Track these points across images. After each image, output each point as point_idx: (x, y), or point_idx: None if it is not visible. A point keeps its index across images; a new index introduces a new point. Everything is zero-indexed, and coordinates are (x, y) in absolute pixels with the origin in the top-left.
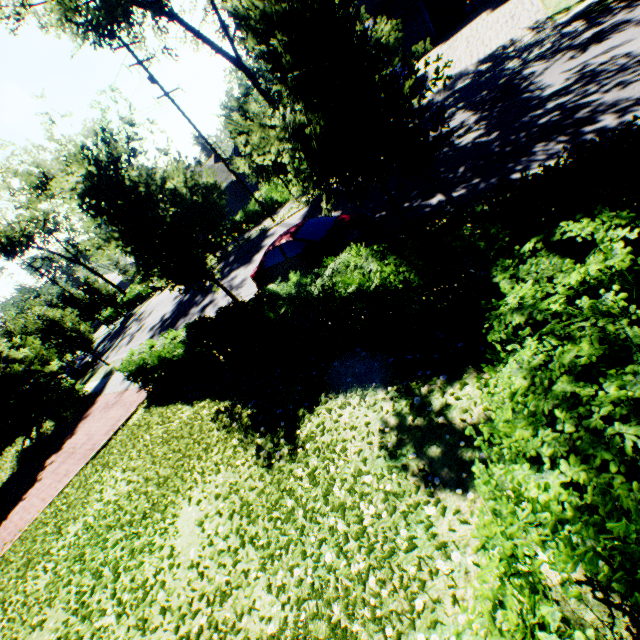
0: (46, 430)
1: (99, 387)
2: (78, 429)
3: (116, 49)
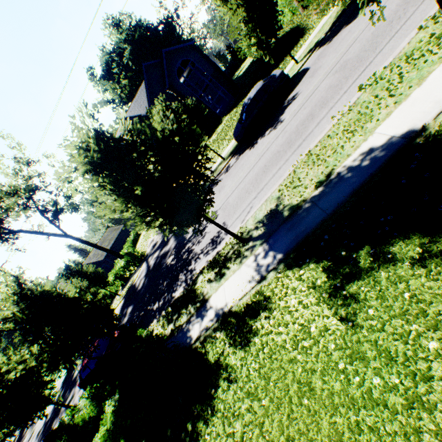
0: None
1: None
2: None
3: None
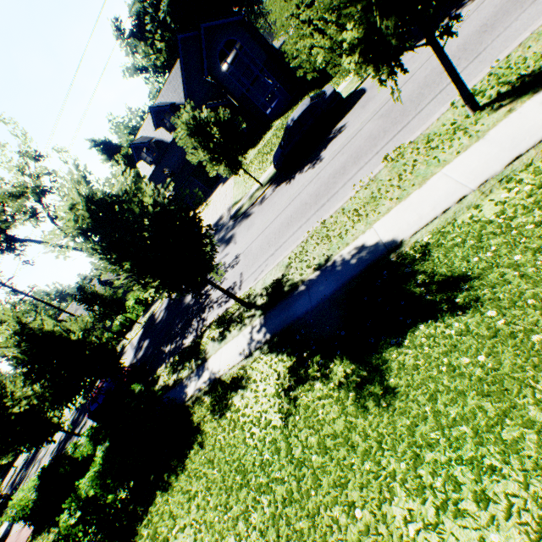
0: None
1: (8, 528)
2: None
3: None
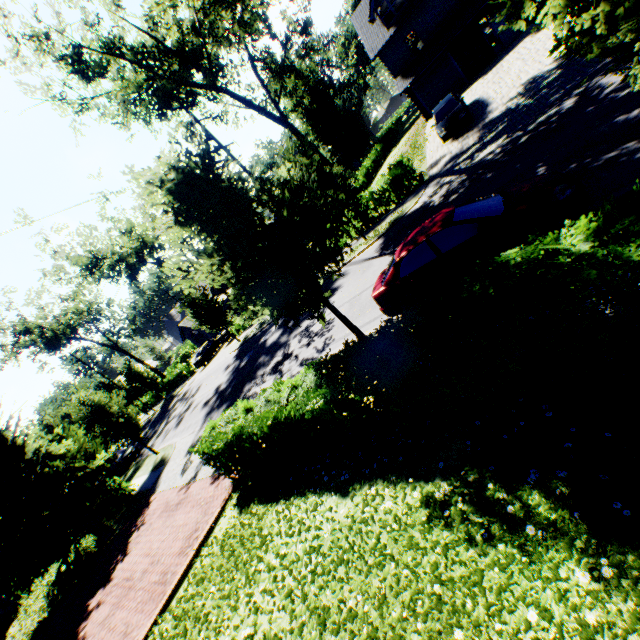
0: (85, 548)
1: (149, 482)
2: (130, 545)
3: (176, 109)
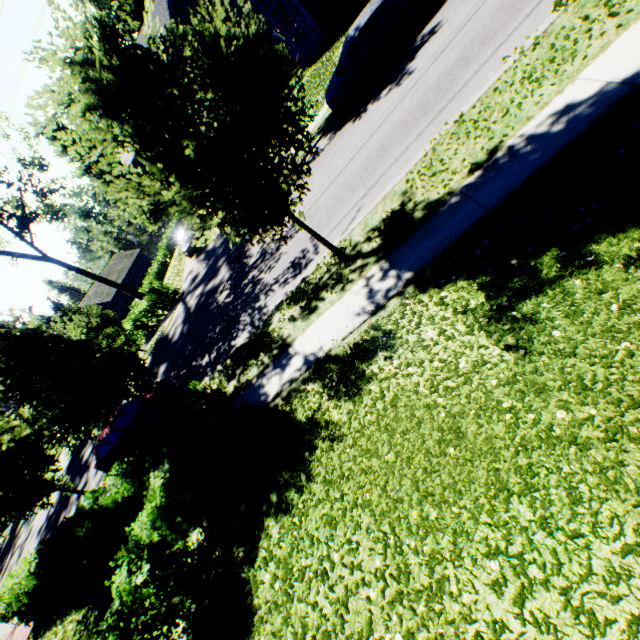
0: None
1: None
2: None
3: None
